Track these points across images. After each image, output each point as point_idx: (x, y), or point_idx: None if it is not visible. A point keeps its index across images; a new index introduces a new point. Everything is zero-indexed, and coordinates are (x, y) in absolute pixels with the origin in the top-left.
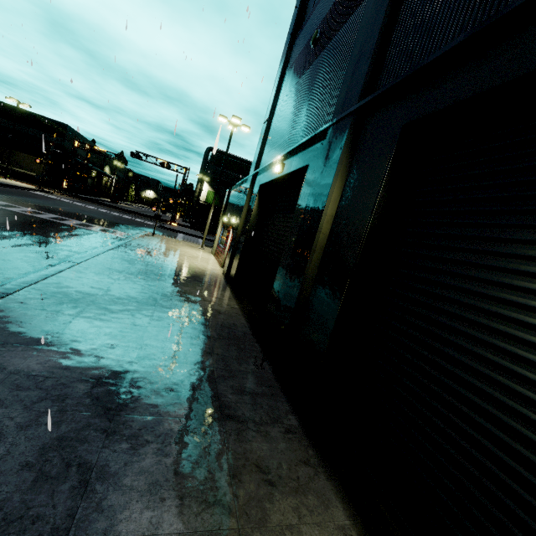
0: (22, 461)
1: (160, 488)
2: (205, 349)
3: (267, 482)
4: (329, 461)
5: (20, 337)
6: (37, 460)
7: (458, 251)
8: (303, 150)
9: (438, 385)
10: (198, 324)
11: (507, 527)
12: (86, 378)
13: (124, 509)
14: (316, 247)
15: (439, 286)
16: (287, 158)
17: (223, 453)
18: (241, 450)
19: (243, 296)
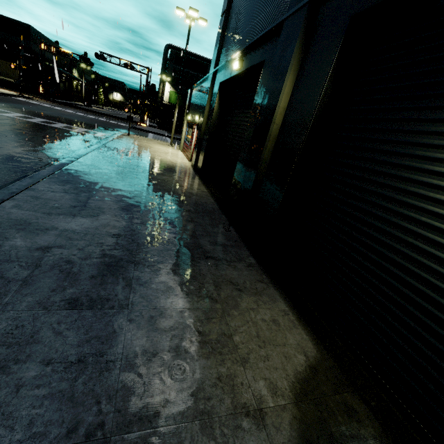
0: (89, 275)
1: (173, 290)
2: (187, 219)
3: (237, 289)
4: (276, 282)
5: (58, 210)
6: (98, 275)
7: (381, 132)
8: (260, 45)
9: (352, 229)
10: (178, 202)
11: (382, 301)
12: (111, 234)
13: (155, 298)
14: (270, 136)
15: (363, 161)
16: (245, 54)
17: (208, 275)
18: (220, 274)
19: (209, 183)
